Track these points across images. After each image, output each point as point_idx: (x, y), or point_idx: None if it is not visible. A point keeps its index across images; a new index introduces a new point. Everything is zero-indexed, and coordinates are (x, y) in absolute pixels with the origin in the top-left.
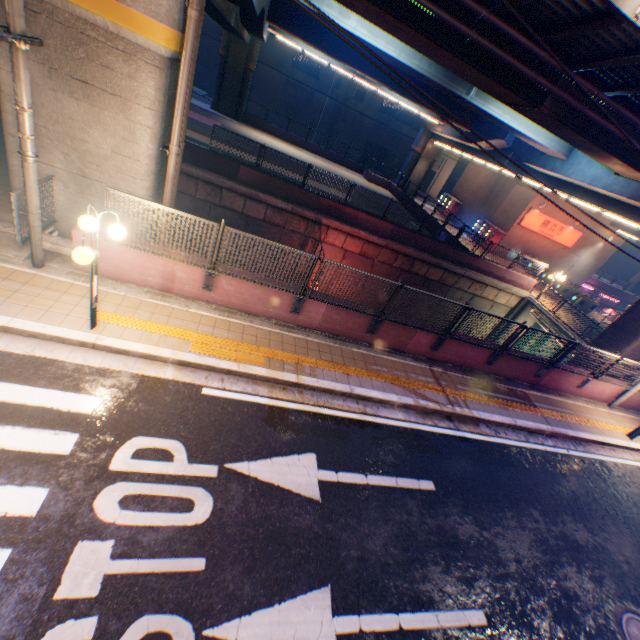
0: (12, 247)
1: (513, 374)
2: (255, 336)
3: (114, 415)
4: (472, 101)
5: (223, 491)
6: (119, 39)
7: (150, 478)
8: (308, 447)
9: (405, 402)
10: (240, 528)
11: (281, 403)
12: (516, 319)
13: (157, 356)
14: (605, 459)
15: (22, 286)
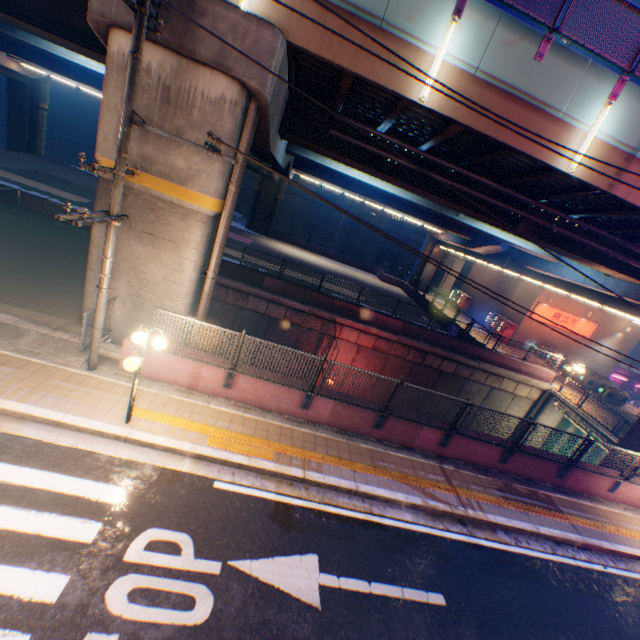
0: (75, 353)
1: (532, 473)
2: (267, 430)
3: (134, 505)
4: (462, 220)
5: (224, 590)
6: (180, 207)
7: (158, 571)
8: (311, 547)
9: (412, 501)
10: (237, 632)
11: (287, 499)
12: (541, 412)
13: (178, 449)
14: None
15: (77, 386)
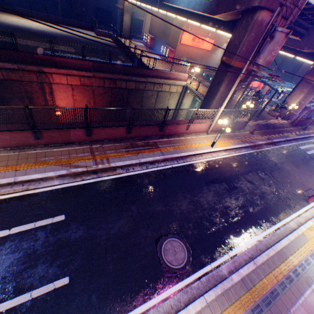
0: None
1: (148, 134)
2: None
3: None
4: None
5: None
6: None
7: None
8: None
9: (59, 174)
10: None
11: None
12: (184, 98)
13: None
14: (194, 162)
15: None
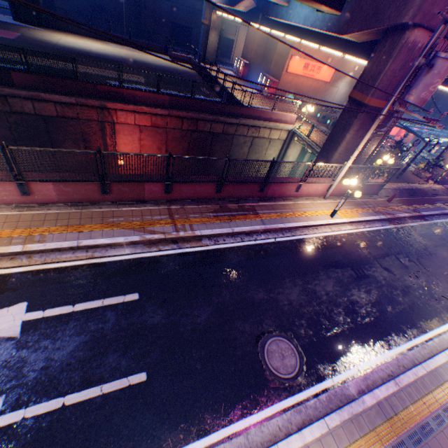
0: None
1: (244, 195)
2: None
3: None
4: None
5: None
6: None
7: None
8: (22, 299)
9: (131, 240)
10: None
11: (6, 271)
12: (289, 148)
13: None
14: (306, 237)
15: None
